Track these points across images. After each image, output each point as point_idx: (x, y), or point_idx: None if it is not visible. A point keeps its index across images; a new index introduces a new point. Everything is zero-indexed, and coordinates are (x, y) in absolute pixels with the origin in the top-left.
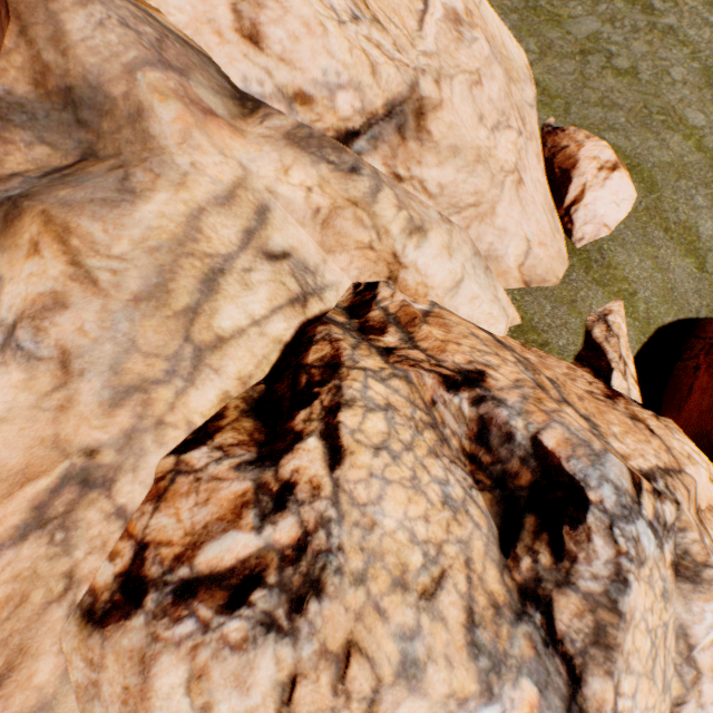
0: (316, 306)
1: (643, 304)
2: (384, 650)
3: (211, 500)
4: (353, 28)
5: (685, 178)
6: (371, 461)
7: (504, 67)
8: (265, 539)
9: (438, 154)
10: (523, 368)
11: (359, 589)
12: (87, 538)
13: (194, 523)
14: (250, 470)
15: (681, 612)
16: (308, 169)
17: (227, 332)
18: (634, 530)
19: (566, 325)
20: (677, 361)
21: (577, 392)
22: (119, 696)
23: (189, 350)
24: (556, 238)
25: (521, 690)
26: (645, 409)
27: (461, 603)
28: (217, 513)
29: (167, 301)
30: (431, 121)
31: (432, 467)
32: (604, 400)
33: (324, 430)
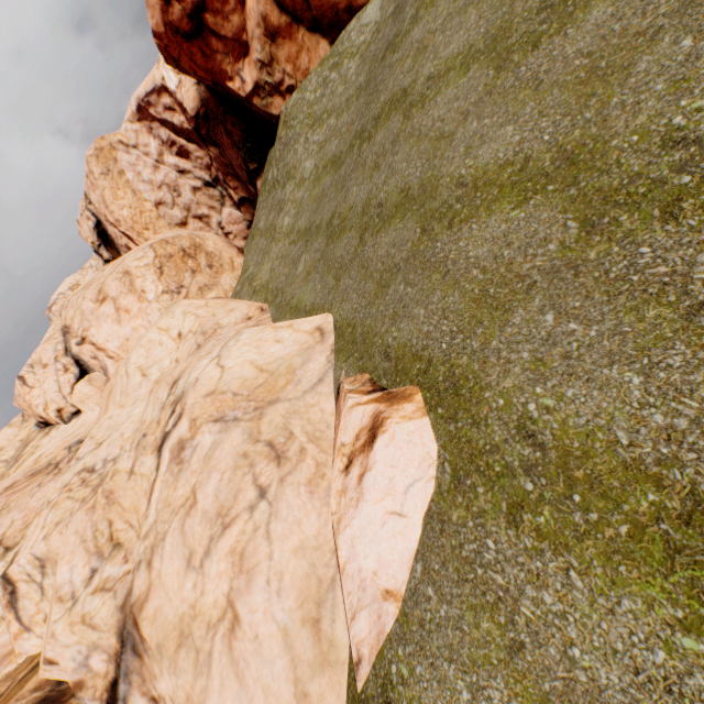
0: None
1: None
2: None
3: None
4: (86, 593)
5: (519, 300)
6: None
7: (252, 407)
8: None
9: (157, 659)
10: None
11: None
12: None
13: None
14: None
15: None
16: None
17: None
18: None
19: None
20: None
21: None
22: None
23: None
24: (311, 699)
25: None
26: None
27: None
28: None
29: None
30: (142, 626)
31: None
32: None
33: None
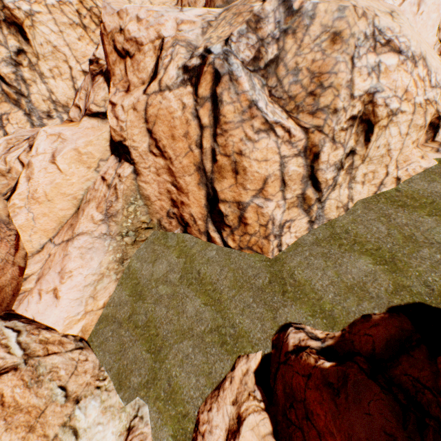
0: None
1: None
2: None
3: None
4: None
5: None
6: None
7: None
8: None
9: None
10: None
11: None
12: None
13: None
14: None
15: None
16: None
17: None
18: None
19: None
20: None
21: None
22: None
23: None
24: None
25: None
26: None
27: None
28: None
29: None
30: None
31: None
32: None
33: None
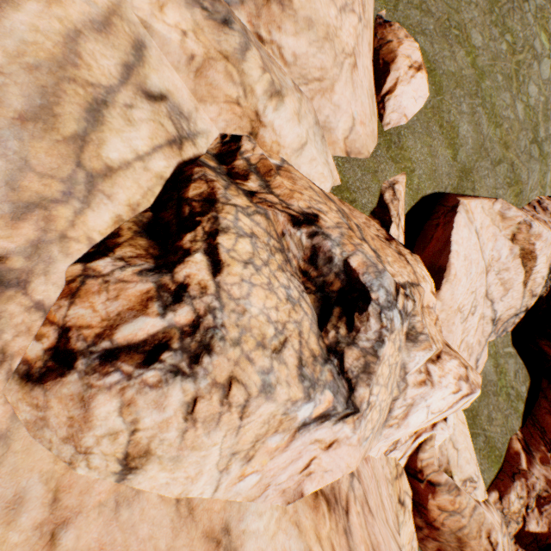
0: (191, 150)
1: (417, 179)
2: (253, 379)
3: (120, 297)
4: None
5: (460, 88)
6: (242, 271)
7: None
8: (168, 321)
9: (296, 23)
10: (341, 215)
11: (236, 349)
12: (12, 325)
13: (108, 312)
14: (151, 275)
15: (405, 357)
16: (182, 11)
17: (115, 163)
18: (392, 315)
19: (369, 189)
20: (428, 220)
21: (371, 235)
22: (66, 423)
23: (82, 175)
24: (372, 120)
25: (325, 395)
26: (406, 249)
27: (296, 355)
28: (127, 305)
29: (55, 125)
30: None
31: (280, 278)
32: (385, 241)
33: (207, 249)
